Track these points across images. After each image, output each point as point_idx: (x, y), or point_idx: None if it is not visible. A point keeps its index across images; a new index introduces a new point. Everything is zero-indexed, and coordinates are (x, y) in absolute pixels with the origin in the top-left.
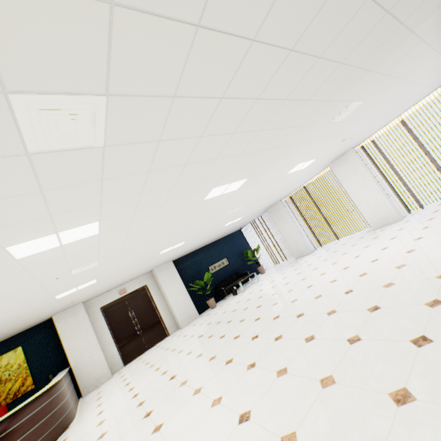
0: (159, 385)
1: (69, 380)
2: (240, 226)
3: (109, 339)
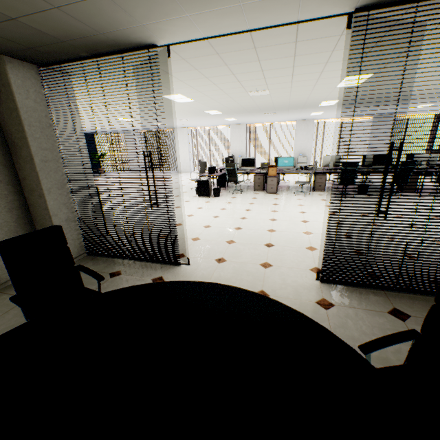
0: None
1: None
2: (98, 132)
3: None
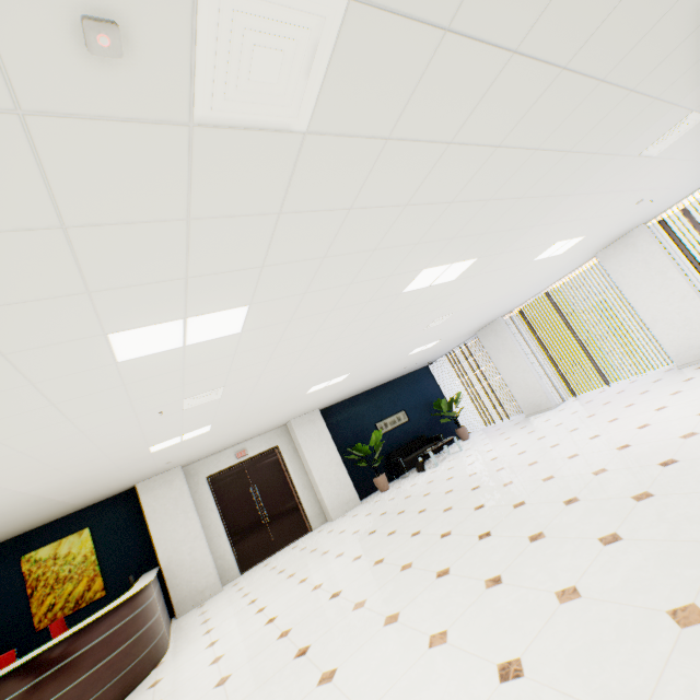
0: (312, 606)
1: (158, 588)
2: (429, 359)
3: (219, 528)
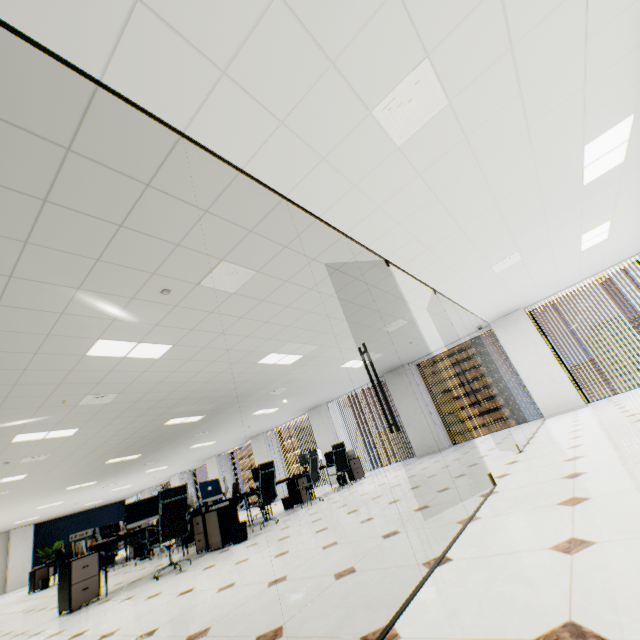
0: None
1: None
2: (118, 499)
3: None
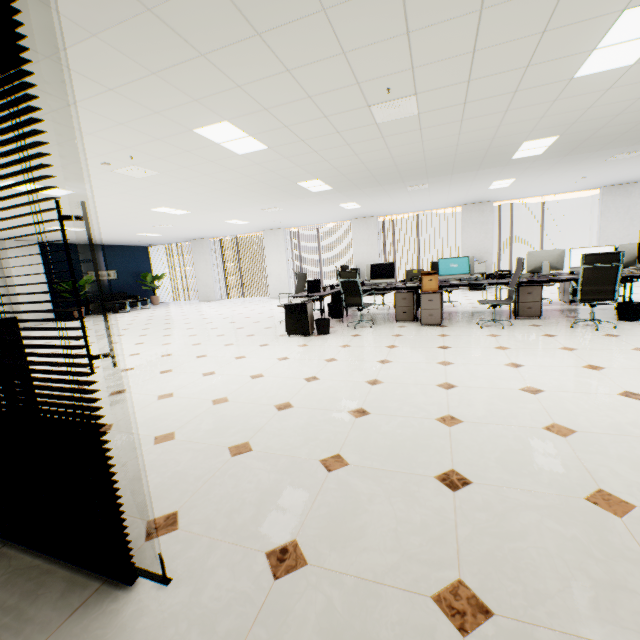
0: None
1: None
2: (151, 243)
3: None
